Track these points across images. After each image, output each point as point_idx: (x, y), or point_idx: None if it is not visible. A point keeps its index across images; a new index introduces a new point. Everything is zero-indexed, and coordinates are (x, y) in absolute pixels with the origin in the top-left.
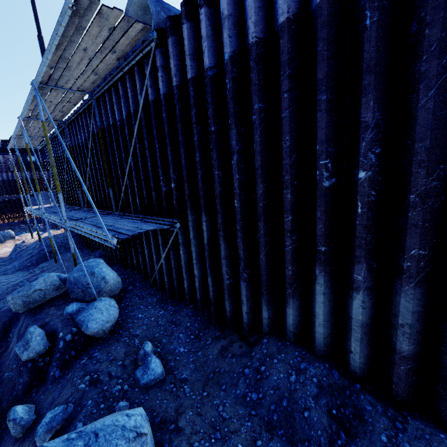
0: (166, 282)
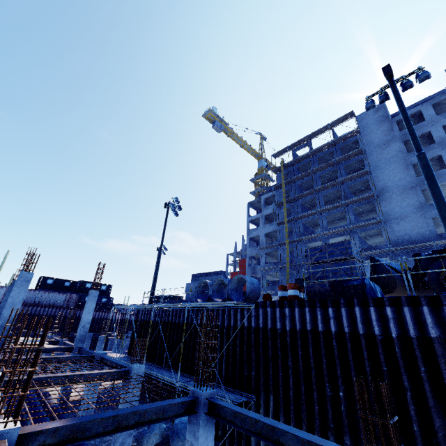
0: (236, 443)
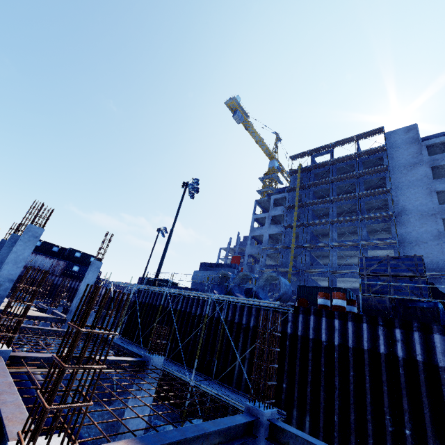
0: None
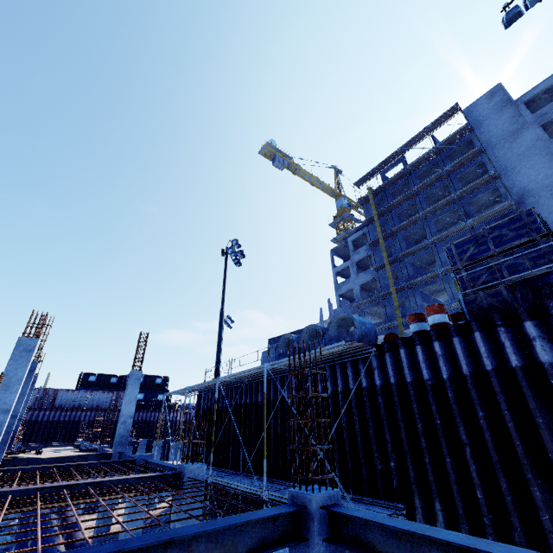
0: None
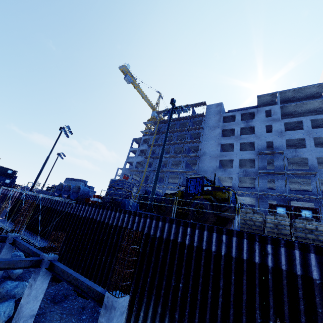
0: None
